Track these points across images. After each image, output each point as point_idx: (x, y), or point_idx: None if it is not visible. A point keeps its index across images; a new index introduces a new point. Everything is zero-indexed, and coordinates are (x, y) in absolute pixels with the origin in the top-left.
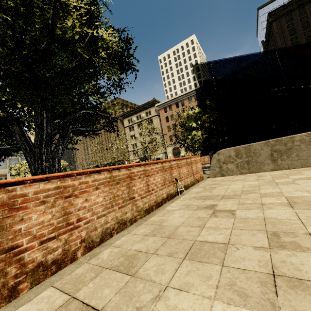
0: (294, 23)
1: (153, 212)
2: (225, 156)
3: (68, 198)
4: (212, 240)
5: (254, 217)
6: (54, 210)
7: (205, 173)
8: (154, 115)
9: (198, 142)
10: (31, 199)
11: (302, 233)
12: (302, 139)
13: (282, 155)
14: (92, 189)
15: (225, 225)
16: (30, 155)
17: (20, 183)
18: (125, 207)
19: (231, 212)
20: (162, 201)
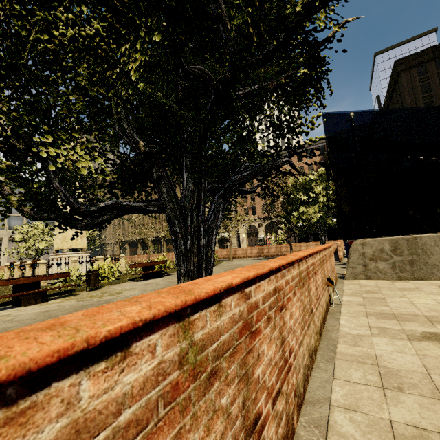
0: (429, 77)
1: (323, 334)
2: (374, 250)
3: (281, 311)
4: None
5: None
6: (275, 334)
7: None
8: None
9: (307, 223)
10: (261, 313)
11: None
12: None
13: None
14: (292, 295)
15: None
16: (180, 222)
17: (253, 282)
18: (310, 326)
19: None
20: (324, 315)
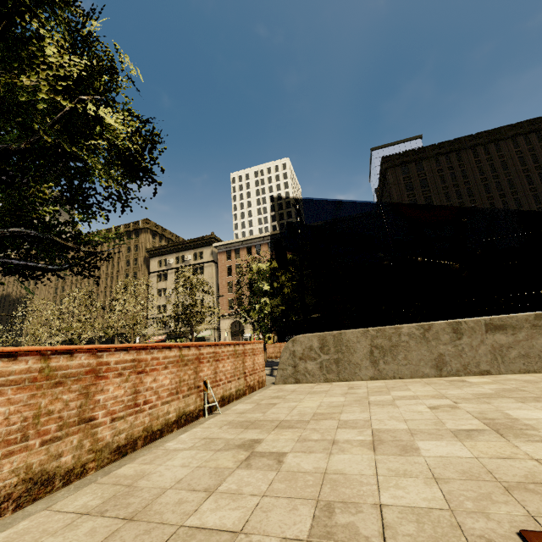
0: (411, 177)
1: (134, 452)
2: (303, 347)
3: None
4: (214, 525)
5: (311, 469)
6: None
7: (273, 374)
8: (209, 261)
9: (269, 317)
10: None
11: (371, 503)
12: (412, 333)
13: (386, 354)
14: None
15: (255, 486)
16: None
17: None
18: (62, 440)
19: (279, 456)
20: (164, 428)
